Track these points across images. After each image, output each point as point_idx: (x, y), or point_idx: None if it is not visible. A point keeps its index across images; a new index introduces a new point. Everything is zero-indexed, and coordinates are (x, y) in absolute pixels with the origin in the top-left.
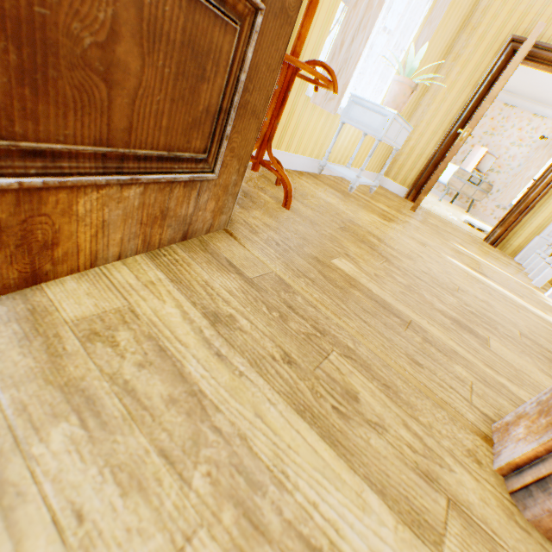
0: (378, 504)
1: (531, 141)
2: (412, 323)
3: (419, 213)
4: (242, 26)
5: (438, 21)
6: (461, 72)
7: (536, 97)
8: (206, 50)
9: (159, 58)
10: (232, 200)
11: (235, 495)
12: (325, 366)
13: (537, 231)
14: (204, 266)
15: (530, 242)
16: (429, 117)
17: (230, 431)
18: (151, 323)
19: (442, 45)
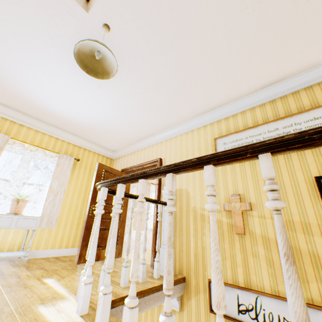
0: None
1: None
2: None
3: None
4: None
5: (68, 176)
6: None
7: None
8: None
9: None
10: None
11: None
12: None
13: None
14: None
15: None
16: None
17: None
18: None
19: None
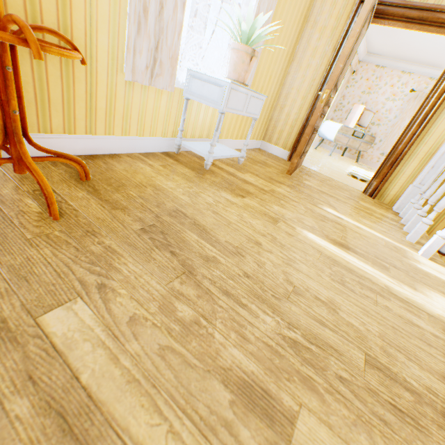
0: None
1: (403, 95)
2: None
3: (297, 175)
4: None
5: None
6: (320, 38)
7: (402, 56)
8: None
9: None
10: None
11: None
12: None
13: (410, 180)
14: None
15: (404, 191)
16: (298, 84)
17: None
18: None
19: (297, 13)
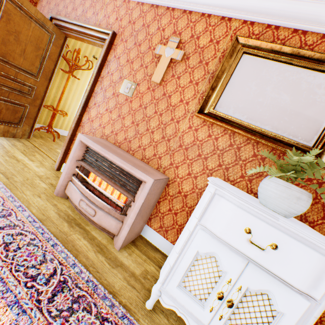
0: (27, 158)
1: None
2: None
3: None
4: (26, 107)
5: None
6: None
7: None
8: (18, 110)
9: (9, 111)
10: (28, 133)
11: (6, 152)
12: (33, 153)
13: None
14: (16, 141)
15: None
16: None
17: (9, 150)
18: (1, 142)
19: None
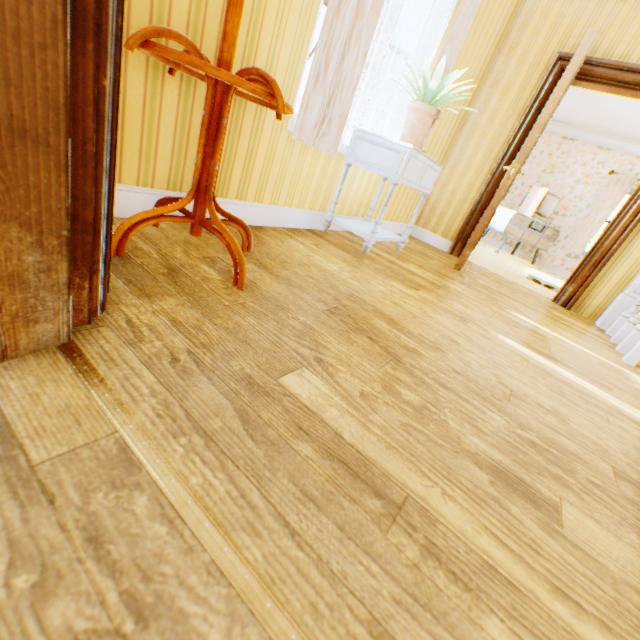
0: None
1: (599, 178)
2: (409, 505)
3: (466, 272)
4: None
5: (463, 38)
6: (502, 100)
7: (598, 127)
8: None
9: None
10: (56, 296)
11: None
12: None
13: (620, 287)
14: None
15: (612, 301)
16: (469, 155)
17: None
18: None
19: (475, 69)
